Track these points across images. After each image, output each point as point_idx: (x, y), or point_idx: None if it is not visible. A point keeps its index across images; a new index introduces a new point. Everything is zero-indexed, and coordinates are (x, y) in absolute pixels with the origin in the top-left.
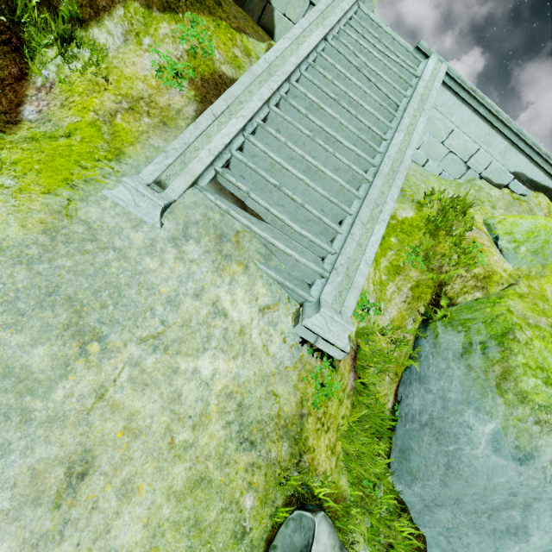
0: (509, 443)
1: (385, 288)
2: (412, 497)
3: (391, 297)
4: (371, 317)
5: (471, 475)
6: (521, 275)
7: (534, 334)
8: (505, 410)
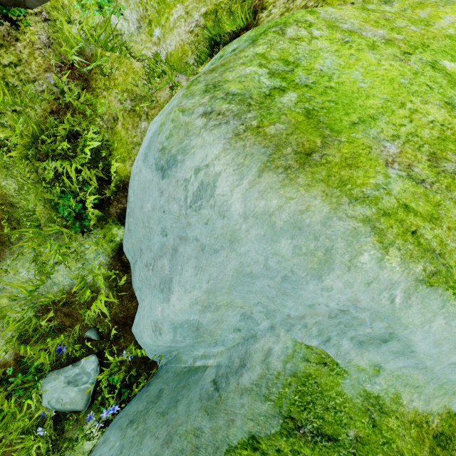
0: (156, 145)
1: (169, 14)
2: (129, 255)
3: (174, 27)
4: (123, 36)
5: (134, 206)
6: (408, 5)
7: (331, 35)
8: (176, 103)
